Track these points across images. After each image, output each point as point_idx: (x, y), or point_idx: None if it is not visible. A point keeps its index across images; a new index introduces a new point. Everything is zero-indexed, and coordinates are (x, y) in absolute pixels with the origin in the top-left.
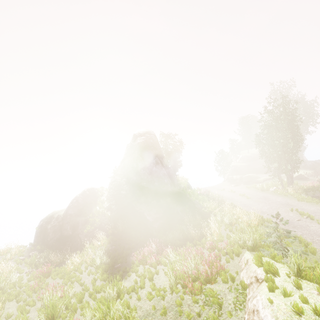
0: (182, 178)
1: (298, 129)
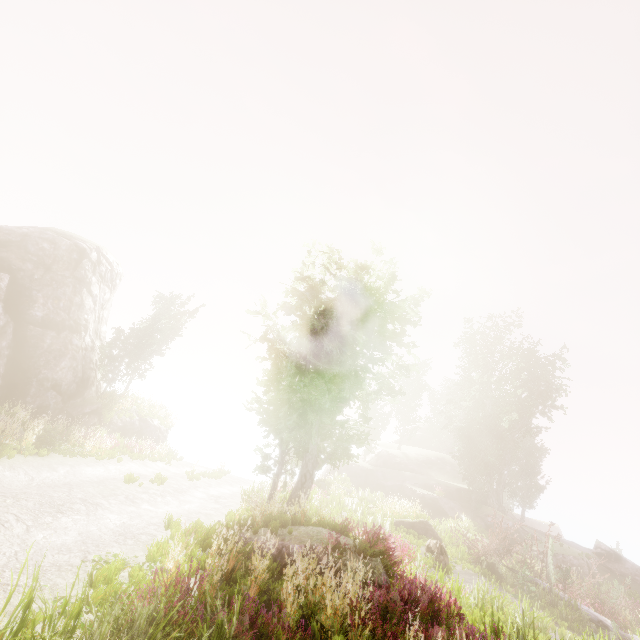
0: (137, 402)
1: (391, 350)
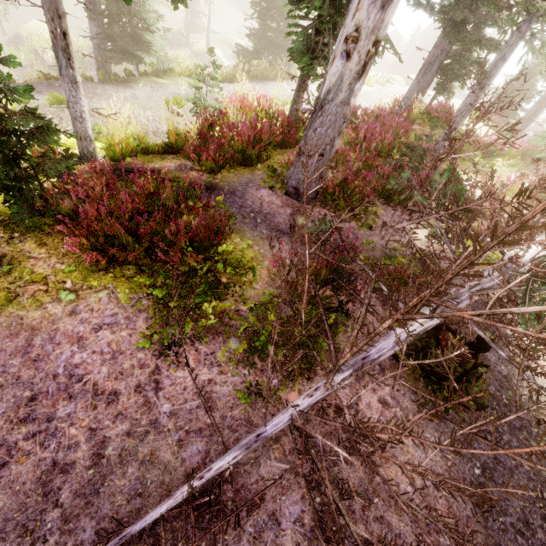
0: None
1: None
